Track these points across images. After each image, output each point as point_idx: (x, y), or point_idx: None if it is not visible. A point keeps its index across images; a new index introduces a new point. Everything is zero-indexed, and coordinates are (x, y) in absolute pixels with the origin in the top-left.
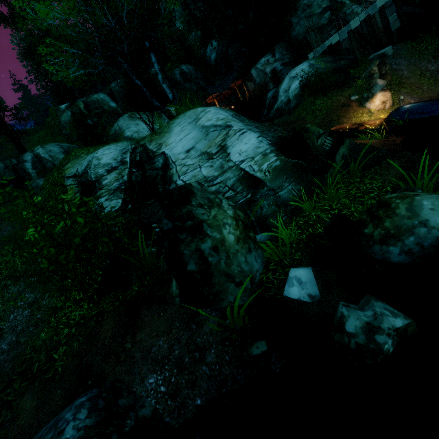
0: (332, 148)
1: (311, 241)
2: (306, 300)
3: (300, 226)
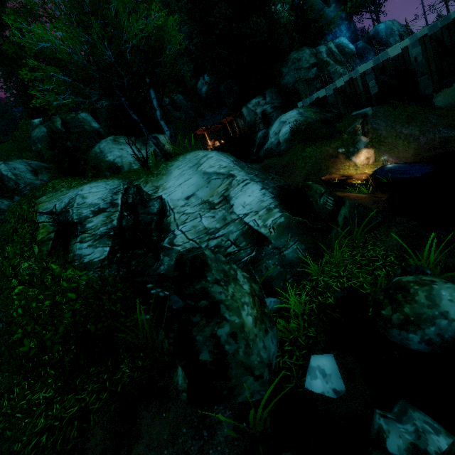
0: (334, 208)
1: (323, 312)
2: (330, 395)
3: (308, 291)
